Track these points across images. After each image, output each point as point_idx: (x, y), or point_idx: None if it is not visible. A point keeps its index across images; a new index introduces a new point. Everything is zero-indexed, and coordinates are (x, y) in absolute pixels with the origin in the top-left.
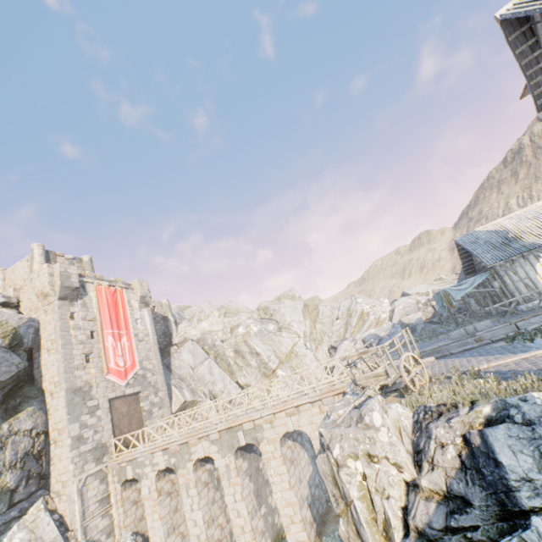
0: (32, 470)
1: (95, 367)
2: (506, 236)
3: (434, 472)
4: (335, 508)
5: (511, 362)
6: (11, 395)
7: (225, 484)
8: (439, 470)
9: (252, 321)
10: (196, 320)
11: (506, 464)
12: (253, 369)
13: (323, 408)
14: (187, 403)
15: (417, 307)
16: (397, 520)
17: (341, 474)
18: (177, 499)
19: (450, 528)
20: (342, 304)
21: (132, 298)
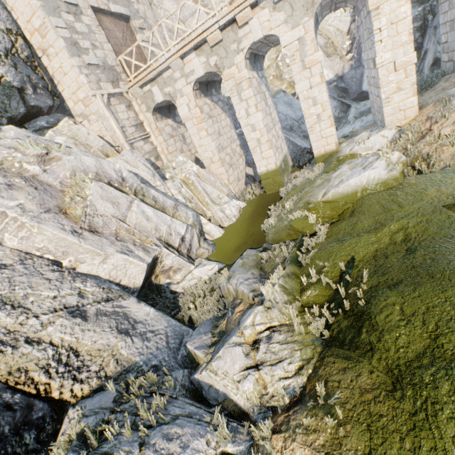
0: (33, 79)
1: None
2: None
3: None
4: None
5: None
6: None
7: (296, 70)
8: None
9: None
10: None
11: None
12: None
13: None
14: None
15: None
16: None
17: None
18: (217, 125)
19: None
20: None
21: None
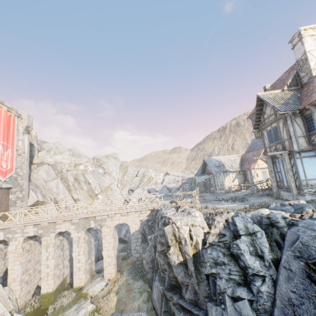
0: None
1: None
2: (220, 164)
3: (215, 228)
4: (170, 243)
5: (224, 206)
6: None
7: (75, 246)
8: (217, 228)
9: (90, 164)
10: (53, 152)
11: (238, 225)
12: (84, 191)
13: (140, 215)
14: (39, 202)
15: (174, 181)
16: (200, 242)
17: (181, 230)
18: (31, 255)
19: (220, 241)
20: (141, 170)
21: (20, 125)
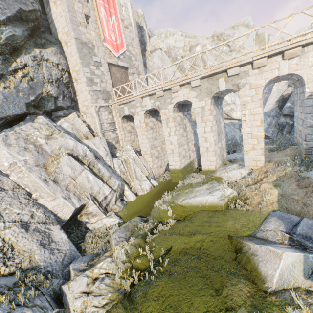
0: (65, 92)
1: (94, 31)
2: None
3: None
4: None
5: None
6: (36, 35)
7: (198, 121)
8: None
9: (209, 42)
10: (163, 35)
11: None
12: None
13: None
14: None
15: None
16: None
17: None
18: (156, 133)
19: None
20: (298, 31)
21: None
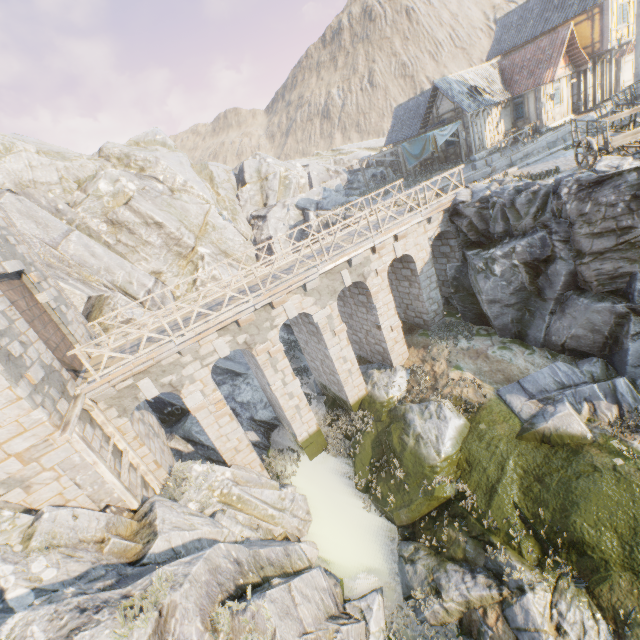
0: None
1: None
2: (470, 90)
3: None
4: None
5: None
6: None
7: (328, 338)
8: None
9: (121, 172)
10: None
11: None
12: (158, 250)
13: (427, 228)
14: (93, 301)
15: (329, 176)
16: None
17: None
18: None
19: None
20: (247, 164)
21: None
